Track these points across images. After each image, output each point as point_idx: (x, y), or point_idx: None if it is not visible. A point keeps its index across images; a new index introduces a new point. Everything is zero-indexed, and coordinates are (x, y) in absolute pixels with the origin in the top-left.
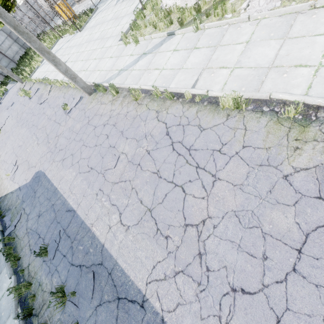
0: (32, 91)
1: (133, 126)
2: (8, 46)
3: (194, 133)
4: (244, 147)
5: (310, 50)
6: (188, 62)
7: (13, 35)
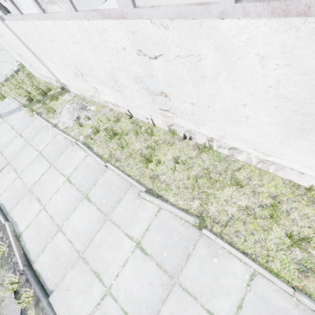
0: None
1: None
2: None
3: None
4: None
5: (51, 187)
6: (8, 147)
7: None
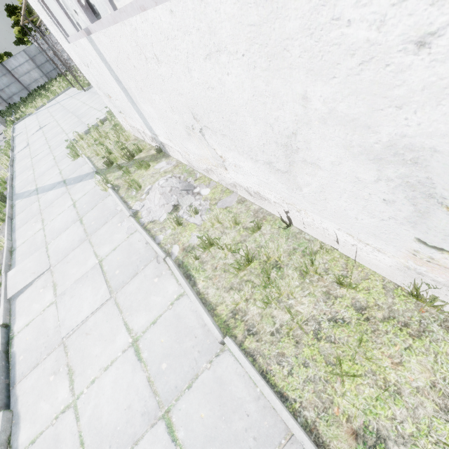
0: None
1: None
2: (26, 70)
3: None
4: None
5: (99, 351)
6: (59, 238)
7: (38, 59)
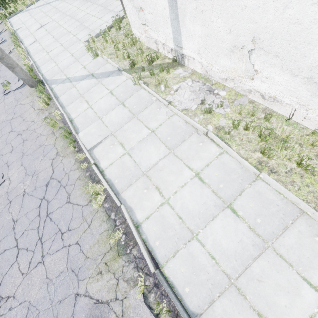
0: None
1: (34, 154)
2: None
3: (61, 200)
4: (76, 243)
5: (173, 179)
6: (109, 115)
7: None
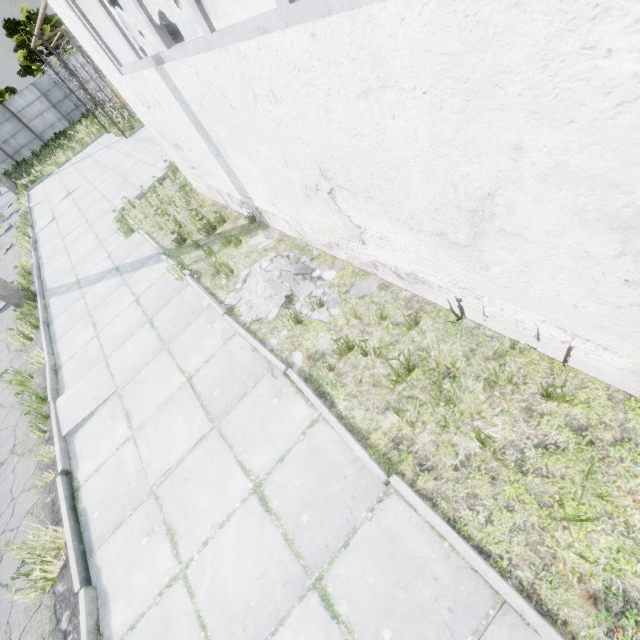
0: (5, 225)
1: None
2: (38, 112)
3: None
4: None
5: (207, 502)
6: (123, 349)
7: (54, 95)
